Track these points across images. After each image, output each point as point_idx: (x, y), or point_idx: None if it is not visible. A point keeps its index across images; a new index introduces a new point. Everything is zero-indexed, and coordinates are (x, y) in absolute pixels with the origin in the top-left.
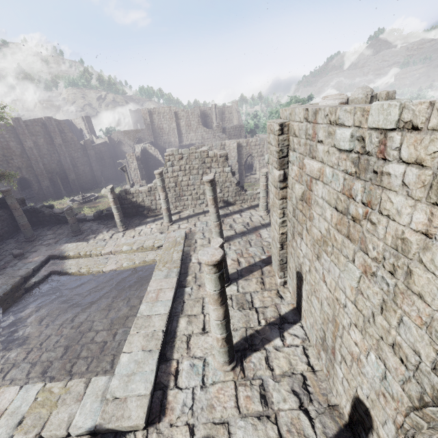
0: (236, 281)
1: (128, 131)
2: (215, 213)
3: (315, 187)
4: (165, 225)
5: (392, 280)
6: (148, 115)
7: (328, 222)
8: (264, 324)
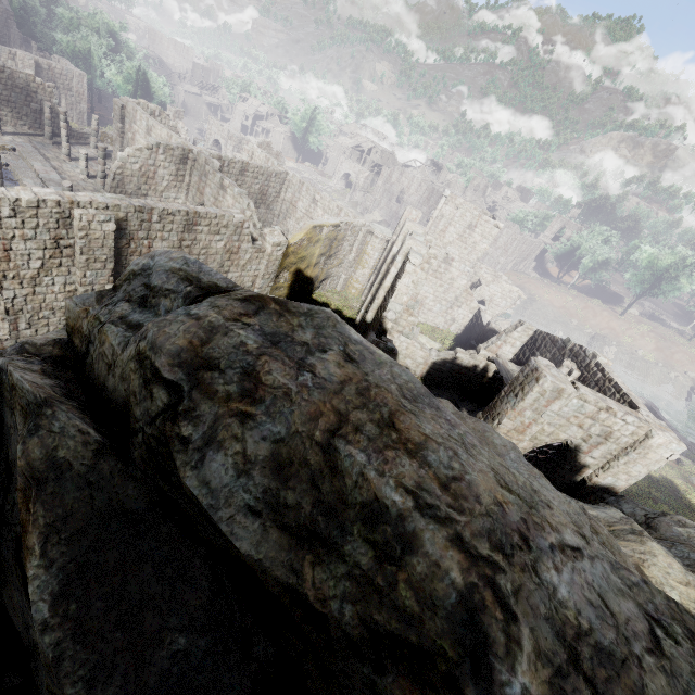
0: (93, 179)
1: None
2: (68, 136)
3: (137, 136)
4: None
5: None
6: None
7: None
8: None
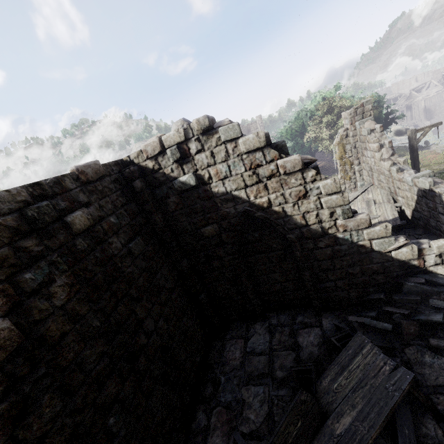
0: None
1: None
2: None
3: None
4: None
5: None
6: None
7: None
8: None
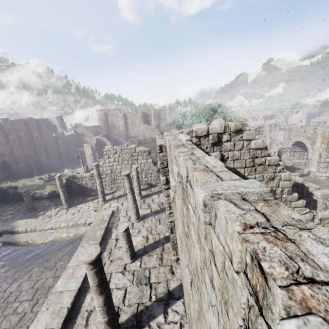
0: (141, 257)
1: (89, 127)
2: (132, 198)
3: (176, 197)
4: (100, 204)
5: (198, 296)
6: (104, 116)
7: (181, 227)
8: (154, 300)
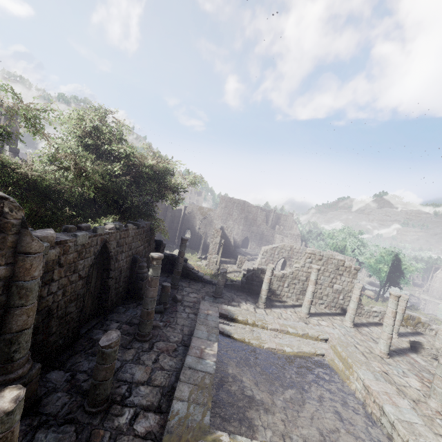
0: None
1: (203, 207)
2: (393, 325)
3: None
4: (302, 316)
5: None
6: (225, 201)
7: None
8: None
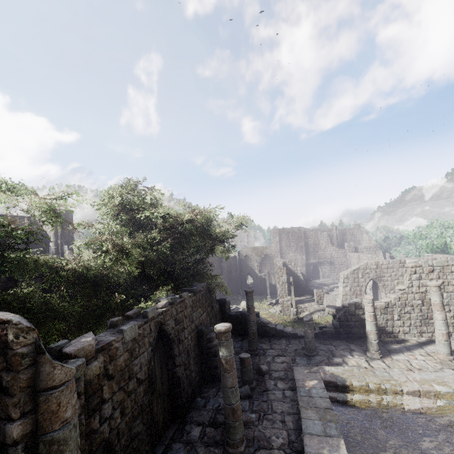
0: None
1: (256, 247)
2: None
3: None
4: (442, 358)
5: None
6: (277, 234)
7: None
8: None
